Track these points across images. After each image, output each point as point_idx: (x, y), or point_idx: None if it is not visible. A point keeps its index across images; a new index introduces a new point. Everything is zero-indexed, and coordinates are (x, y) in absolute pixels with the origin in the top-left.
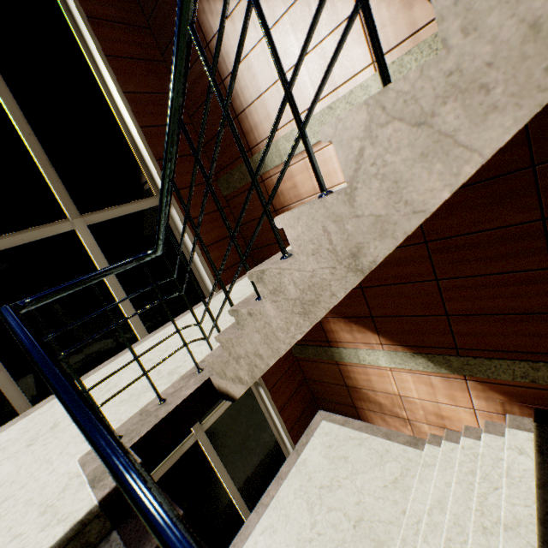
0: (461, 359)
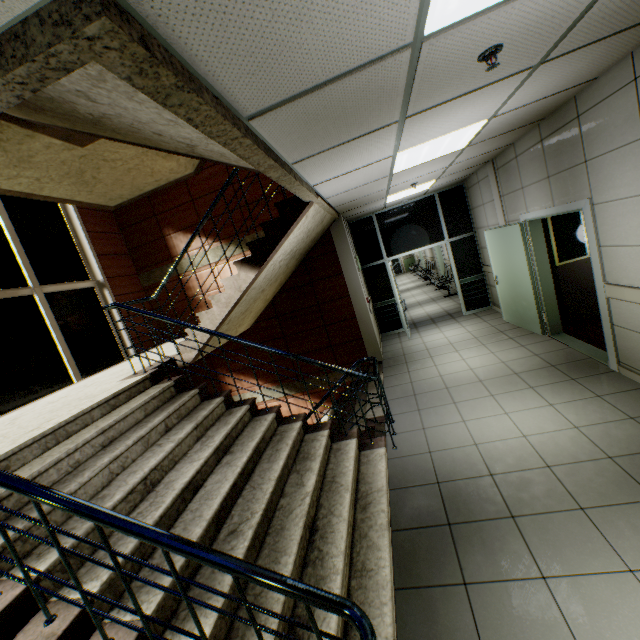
0: (251, 236)
